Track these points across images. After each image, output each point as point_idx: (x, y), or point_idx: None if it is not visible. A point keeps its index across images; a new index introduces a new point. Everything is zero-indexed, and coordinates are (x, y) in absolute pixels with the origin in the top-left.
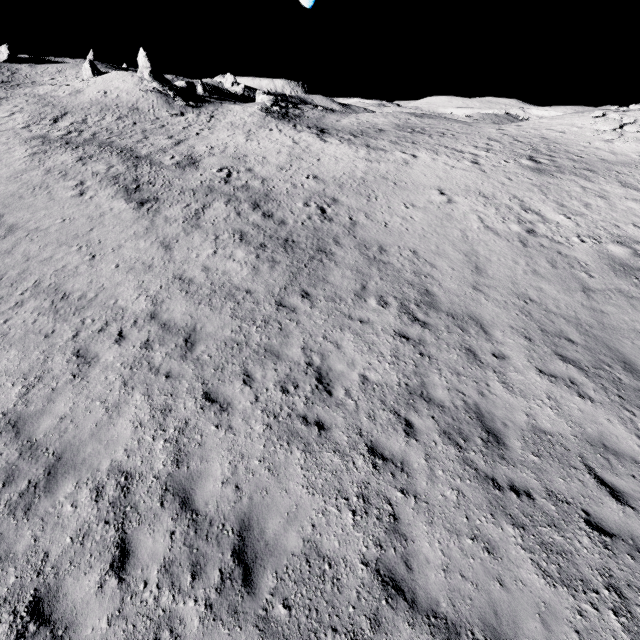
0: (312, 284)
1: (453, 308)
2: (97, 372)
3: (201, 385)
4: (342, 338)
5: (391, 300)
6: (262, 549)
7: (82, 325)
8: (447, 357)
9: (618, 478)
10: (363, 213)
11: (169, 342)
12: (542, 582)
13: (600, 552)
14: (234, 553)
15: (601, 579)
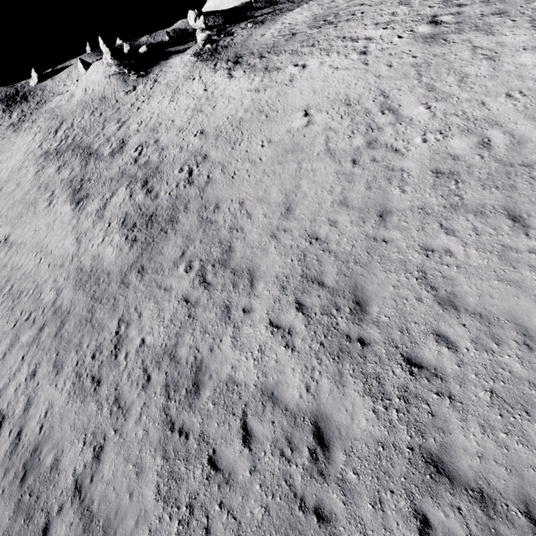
0: (150, 258)
1: (240, 263)
2: (15, 350)
3: (55, 356)
4: (146, 308)
5: (196, 264)
6: (36, 463)
7: (20, 317)
8: (206, 317)
9: (260, 424)
10: (221, 166)
11: (53, 324)
12: (153, 497)
13: (201, 481)
14: (24, 464)
15: (188, 500)
